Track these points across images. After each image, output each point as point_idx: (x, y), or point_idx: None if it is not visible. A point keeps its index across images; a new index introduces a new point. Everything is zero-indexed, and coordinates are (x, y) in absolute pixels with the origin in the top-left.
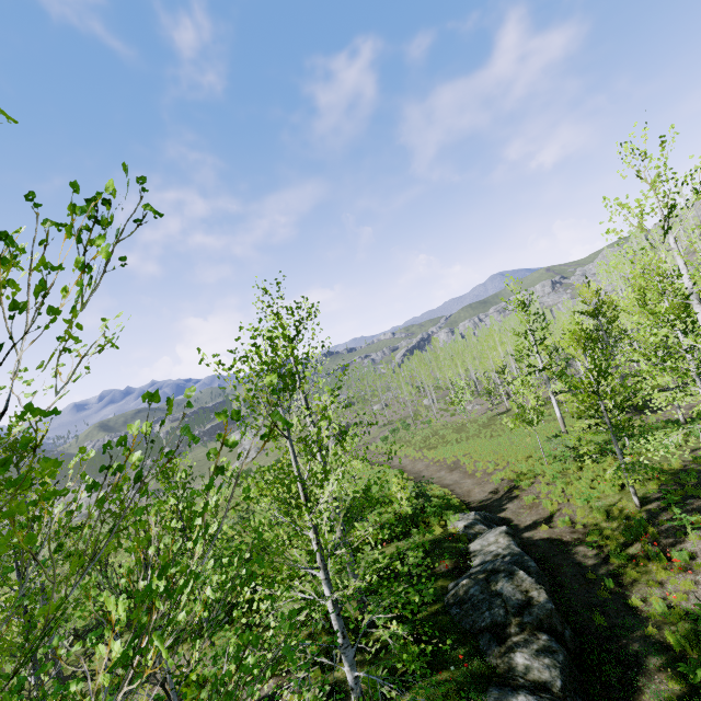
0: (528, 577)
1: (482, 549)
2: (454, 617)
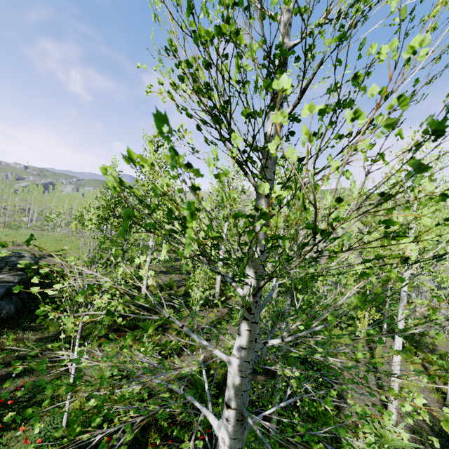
0: (30, 258)
1: None
2: None
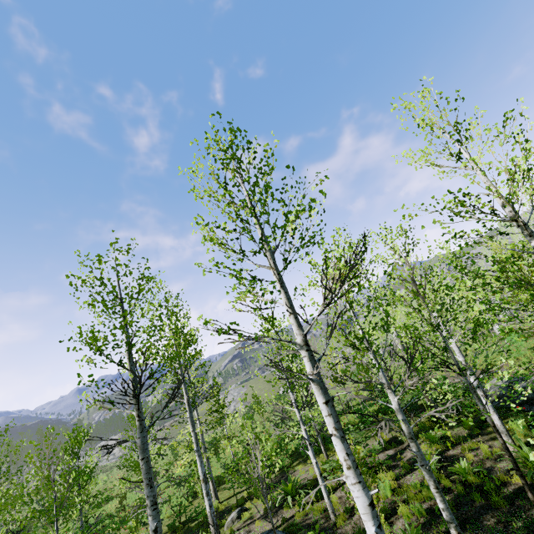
0: None
1: (491, 386)
2: (496, 405)
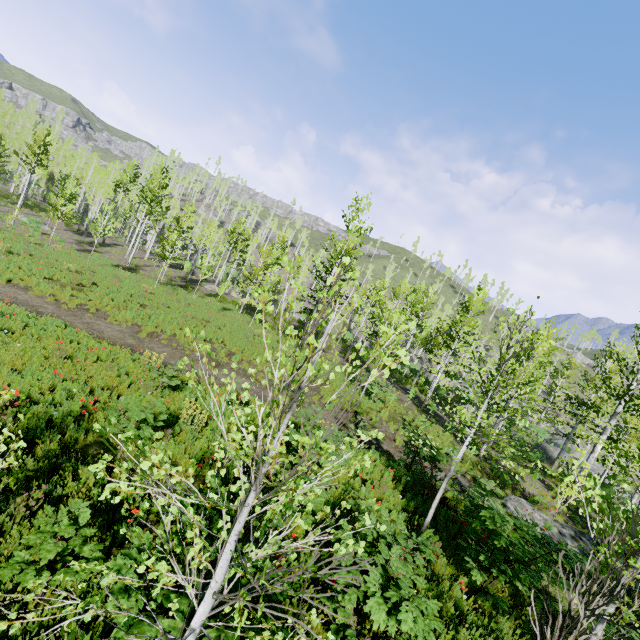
0: None
1: (551, 532)
2: None
